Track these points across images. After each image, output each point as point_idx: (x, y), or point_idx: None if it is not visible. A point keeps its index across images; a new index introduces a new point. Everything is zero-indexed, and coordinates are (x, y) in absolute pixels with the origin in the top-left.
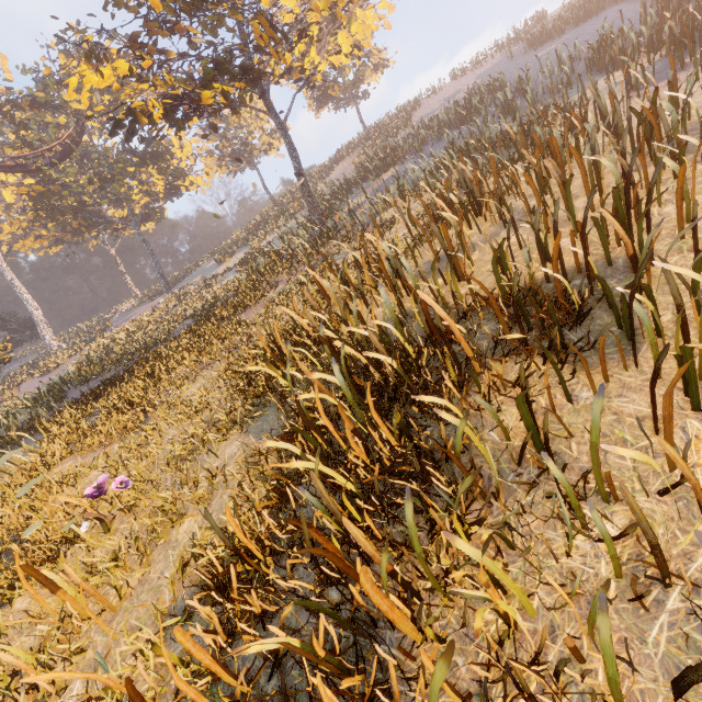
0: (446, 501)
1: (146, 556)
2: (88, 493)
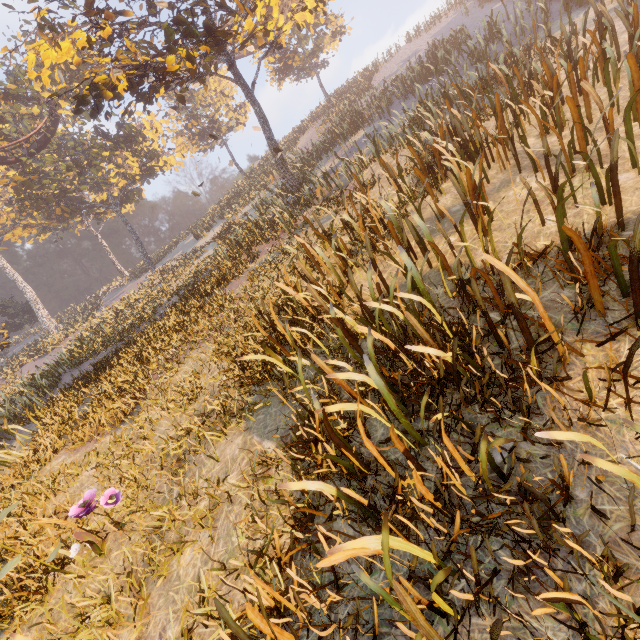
0: (614, 604)
1: (143, 597)
2: (73, 513)
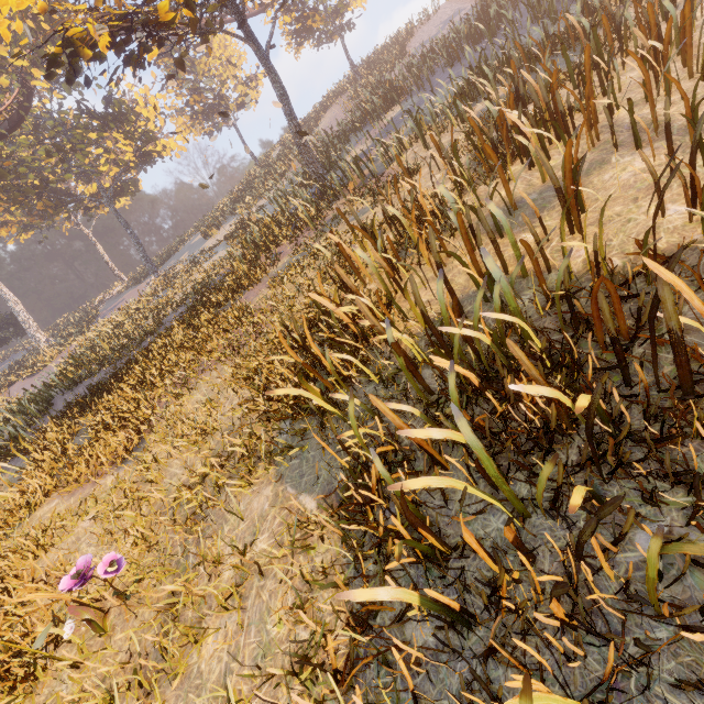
0: None
1: (156, 697)
2: (64, 587)
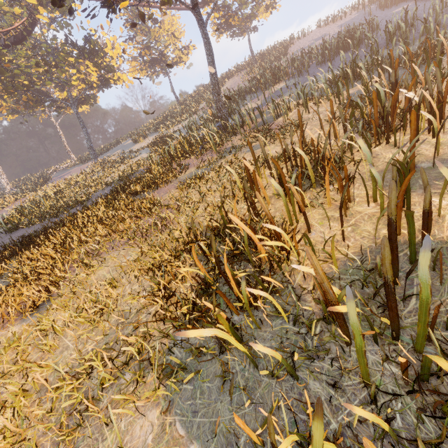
0: None
1: None
2: None
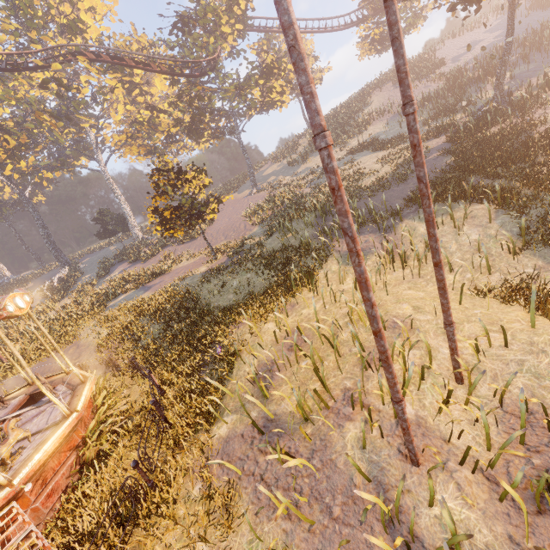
0: None
1: None
2: None
